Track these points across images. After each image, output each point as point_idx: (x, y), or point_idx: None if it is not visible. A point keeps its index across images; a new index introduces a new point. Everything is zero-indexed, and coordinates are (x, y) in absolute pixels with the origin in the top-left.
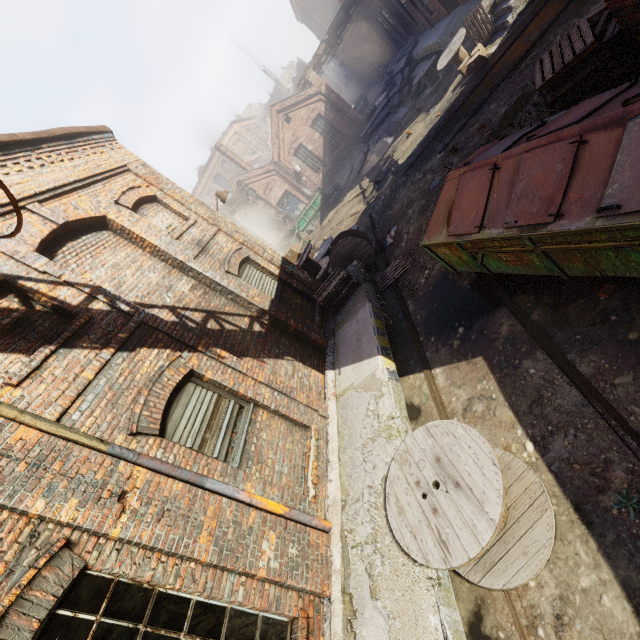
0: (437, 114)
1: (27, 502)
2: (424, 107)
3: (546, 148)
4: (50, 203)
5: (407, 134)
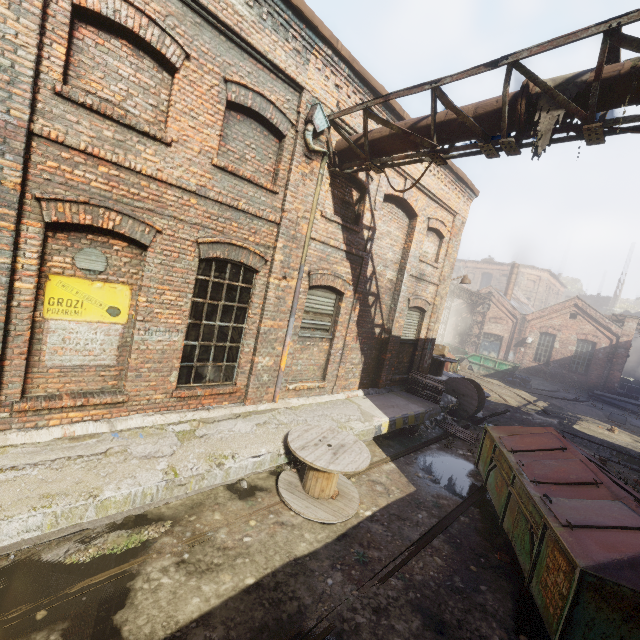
0: None
1: (281, 240)
2: None
3: (587, 469)
4: (414, 188)
5: (611, 428)
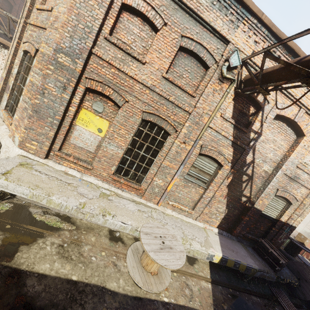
0: None
1: (188, 122)
2: None
3: None
4: (307, 115)
5: None
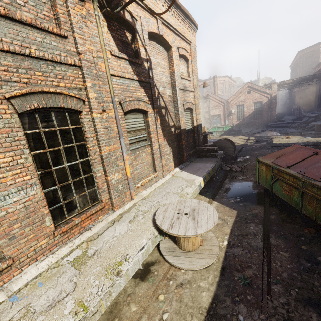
0: (307, 140)
1: (88, 80)
2: (305, 135)
3: None
4: (163, 26)
5: (287, 137)
